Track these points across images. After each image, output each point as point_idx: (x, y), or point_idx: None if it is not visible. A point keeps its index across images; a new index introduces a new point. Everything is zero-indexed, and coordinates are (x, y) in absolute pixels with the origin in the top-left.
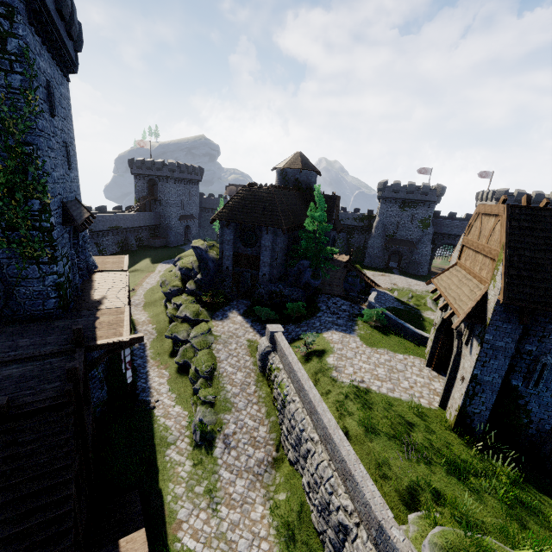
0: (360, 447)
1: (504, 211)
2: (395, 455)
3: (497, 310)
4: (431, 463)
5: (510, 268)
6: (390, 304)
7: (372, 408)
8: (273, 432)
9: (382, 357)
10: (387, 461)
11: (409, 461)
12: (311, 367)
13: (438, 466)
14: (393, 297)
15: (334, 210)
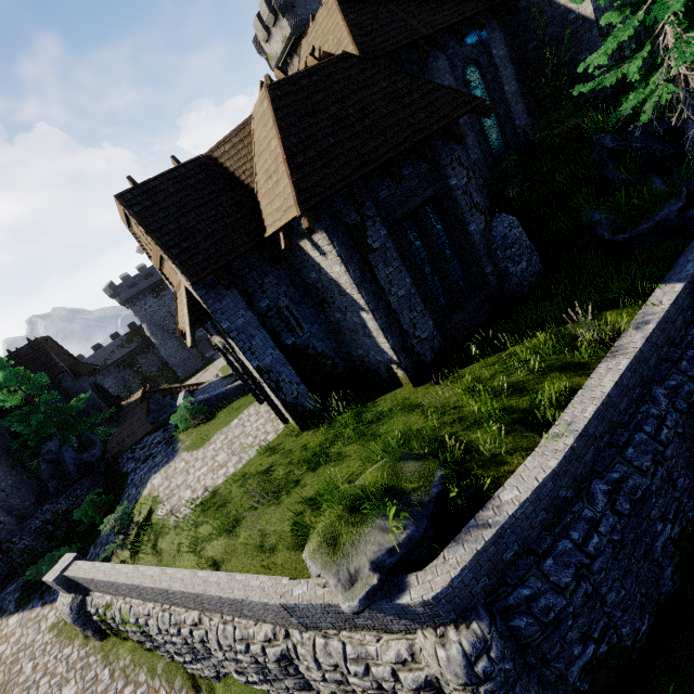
0: (236, 556)
1: (120, 204)
2: (267, 517)
3: (202, 295)
4: (300, 480)
5: (171, 250)
6: (220, 387)
7: (227, 503)
8: (175, 679)
9: (218, 442)
10: (264, 532)
11: (282, 505)
12: (147, 548)
13: (306, 474)
14: (220, 379)
15: (51, 356)
